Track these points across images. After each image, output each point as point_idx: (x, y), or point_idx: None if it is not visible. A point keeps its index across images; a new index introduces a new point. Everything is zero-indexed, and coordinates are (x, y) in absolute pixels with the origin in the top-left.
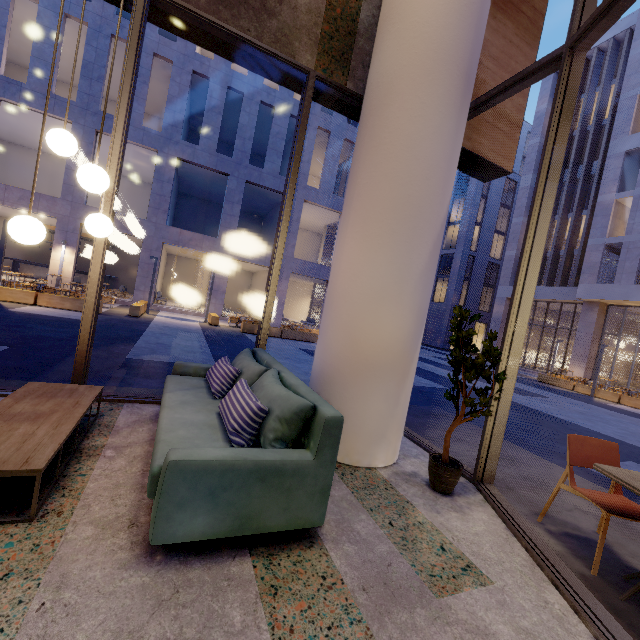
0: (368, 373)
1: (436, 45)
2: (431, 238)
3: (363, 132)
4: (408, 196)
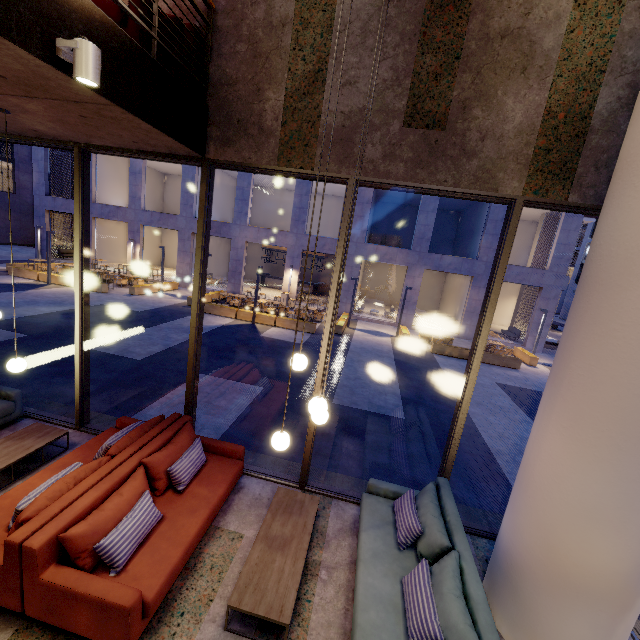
0: (568, 591)
1: None
2: None
3: (583, 305)
4: None
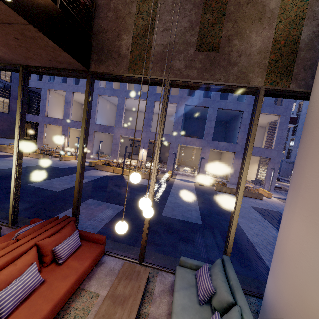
0: None
1: None
2: None
3: (309, 137)
4: None
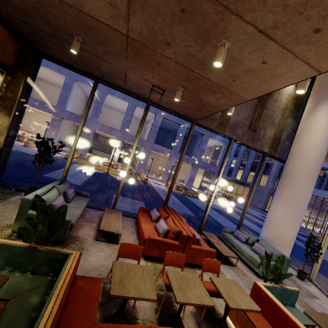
0: (283, 244)
1: (311, 167)
2: (303, 212)
3: (286, 180)
4: (299, 202)
